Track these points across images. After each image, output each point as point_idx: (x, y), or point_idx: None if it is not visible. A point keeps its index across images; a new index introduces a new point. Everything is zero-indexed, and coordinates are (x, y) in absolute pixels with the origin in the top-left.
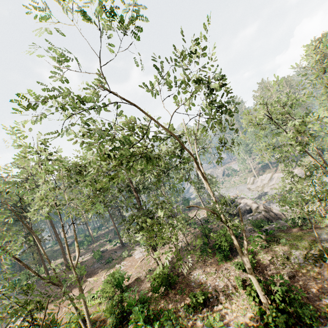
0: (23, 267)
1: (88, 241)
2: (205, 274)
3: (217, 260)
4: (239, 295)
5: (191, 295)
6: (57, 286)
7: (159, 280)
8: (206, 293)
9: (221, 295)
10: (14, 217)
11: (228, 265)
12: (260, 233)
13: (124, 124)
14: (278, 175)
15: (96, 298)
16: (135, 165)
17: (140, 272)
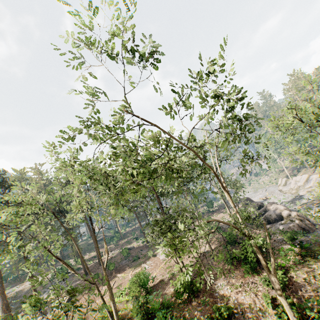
0: (65, 257)
1: (117, 237)
2: (229, 285)
3: (243, 272)
4: (268, 315)
5: (214, 308)
6: (90, 282)
7: (182, 287)
8: (230, 308)
9: (247, 312)
10: (56, 219)
11: (256, 278)
12: (292, 246)
13: (146, 137)
14: (315, 176)
15: (124, 295)
16: (155, 181)
17: (164, 274)
